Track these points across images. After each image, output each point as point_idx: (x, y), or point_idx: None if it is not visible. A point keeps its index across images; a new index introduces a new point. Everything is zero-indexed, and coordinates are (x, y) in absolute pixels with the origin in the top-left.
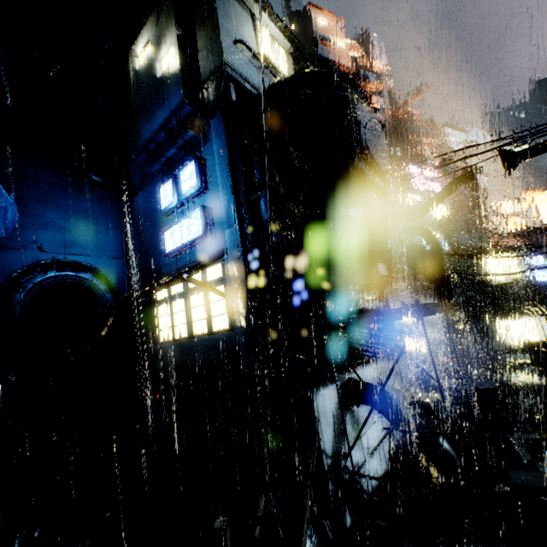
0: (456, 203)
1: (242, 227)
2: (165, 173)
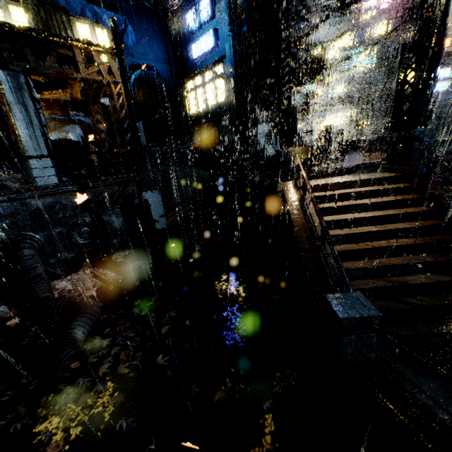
0: (398, 19)
1: (233, 42)
2: (189, 1)
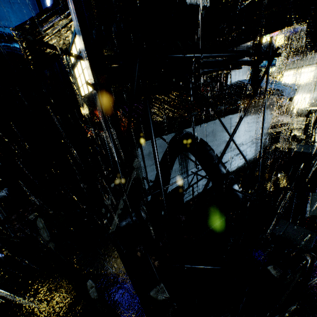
0: None
1: None
2: None
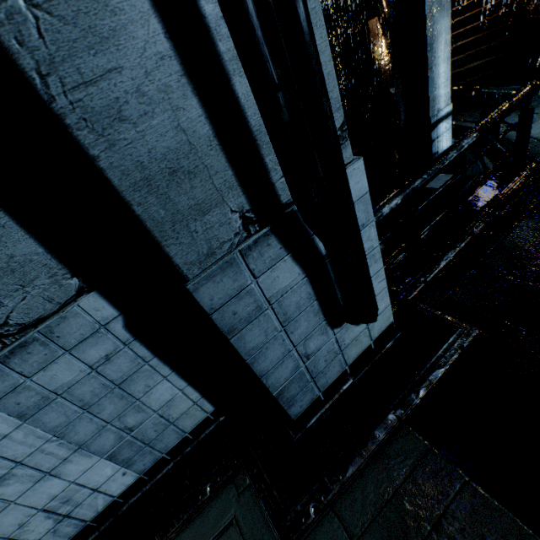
0: None
1: None
2: None
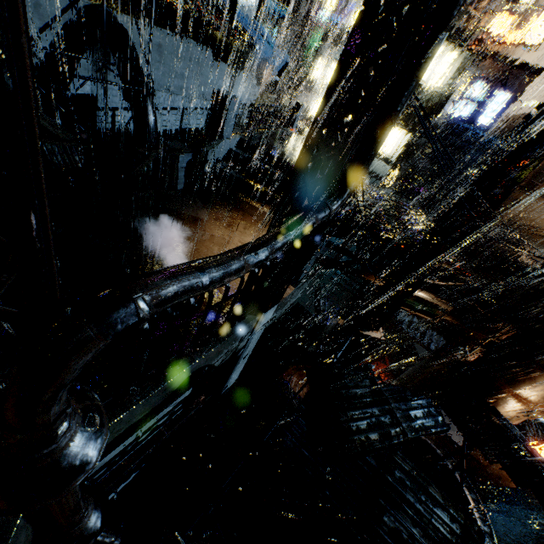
0: None
1: None
2: None
